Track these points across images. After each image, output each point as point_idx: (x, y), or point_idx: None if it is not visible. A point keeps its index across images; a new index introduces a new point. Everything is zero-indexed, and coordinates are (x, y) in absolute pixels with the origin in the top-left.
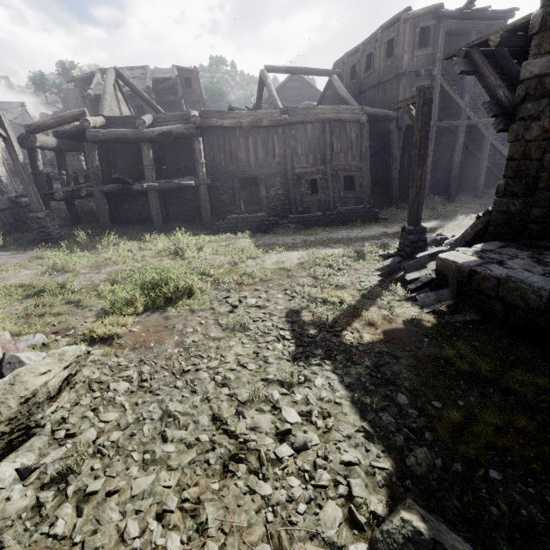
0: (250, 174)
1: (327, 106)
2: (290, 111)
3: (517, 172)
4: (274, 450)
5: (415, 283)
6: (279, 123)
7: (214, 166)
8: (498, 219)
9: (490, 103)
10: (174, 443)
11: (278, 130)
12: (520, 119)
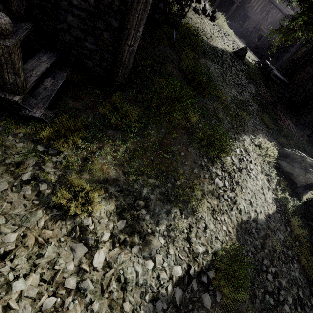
0: (249, 14)
1: (292, 11)
2: (281, 2)
3: (294, 58)
4: (232, 46)
5: (257, 62)
6: (274, 3)
7: (243, 0)
8: (282, 67)
9: (307, 40)
10: (224, 37)
11: (271, 5)
12: (305, 46)
